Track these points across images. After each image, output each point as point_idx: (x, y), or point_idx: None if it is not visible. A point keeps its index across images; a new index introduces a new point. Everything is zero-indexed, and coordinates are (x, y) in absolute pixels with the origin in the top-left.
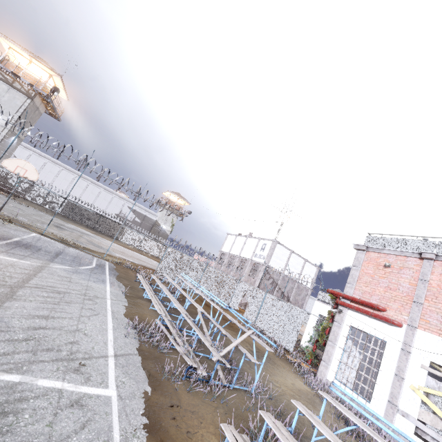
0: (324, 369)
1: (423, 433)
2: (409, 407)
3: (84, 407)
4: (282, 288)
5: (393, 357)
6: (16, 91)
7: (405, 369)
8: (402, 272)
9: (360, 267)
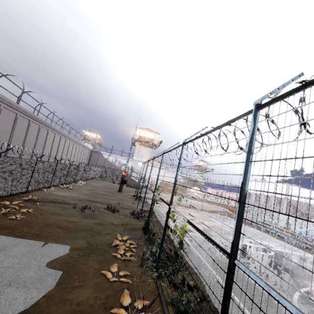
0: None
1: None
2: None
3: (312, 258)
4: (300, 209)
5: None
6: (146, 147)
7: None
8: None
9: None
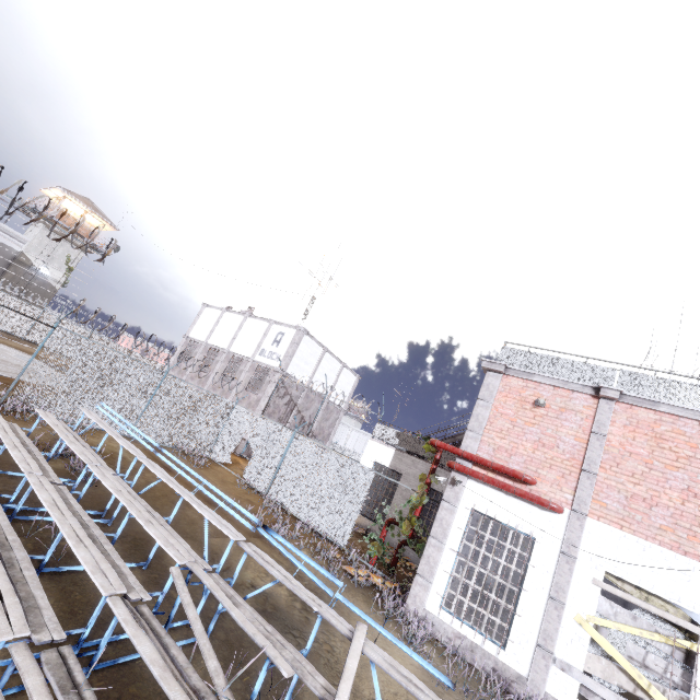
0: (421, 591)
1: (589, 692)
2: (572, 652)
3: None
4: (304, 410)
5: (546, 566)
6: None
7: (567, 587)
8: (565, 417)
9: (492, 403)
